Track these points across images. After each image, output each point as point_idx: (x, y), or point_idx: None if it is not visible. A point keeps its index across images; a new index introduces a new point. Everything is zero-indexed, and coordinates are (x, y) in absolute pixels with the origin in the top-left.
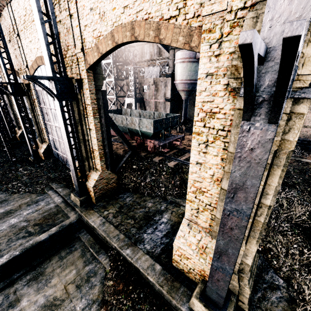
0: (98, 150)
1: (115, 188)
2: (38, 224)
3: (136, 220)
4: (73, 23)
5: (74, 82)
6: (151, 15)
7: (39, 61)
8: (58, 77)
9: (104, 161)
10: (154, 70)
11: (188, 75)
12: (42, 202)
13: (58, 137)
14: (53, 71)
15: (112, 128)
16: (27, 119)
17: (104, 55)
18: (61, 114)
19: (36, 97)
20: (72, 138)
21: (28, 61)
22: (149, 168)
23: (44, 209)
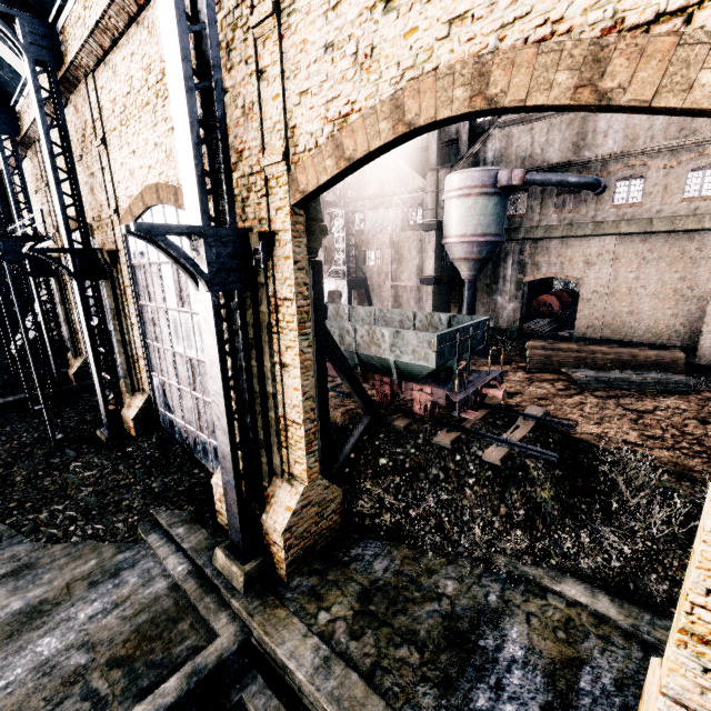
0: (304, 423)
1: (338, 527)
2: (122, 660)
3: (425, 651)
4: (265, 90)
5: (254, 241)
6: (567, 24)
7: (151, 196)
8: (214, 229)
9: (315, 454)
10: (388, 216)
11: (480, 224)
12: (130, 575)
13: (178, 379)
14: (204, 213)
15: (328, 358)
16: (102, 334)
17: (356, 165)
18: (214, 327)
19: (131, 282)
20: (233, 390)
21: (122, 199)
22: (424, 465)
23: (138, 599)
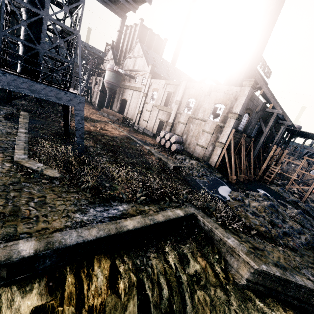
0: None
1: None
2: None
3: None
4: None
5: None
6: None
7: None
8: None
9: None
10: None
11: (108, 78)
12: None
13: None
14: None
15: None
16: None
17: None
18: None
19: None
20: None
21: None
22: None
23: None
